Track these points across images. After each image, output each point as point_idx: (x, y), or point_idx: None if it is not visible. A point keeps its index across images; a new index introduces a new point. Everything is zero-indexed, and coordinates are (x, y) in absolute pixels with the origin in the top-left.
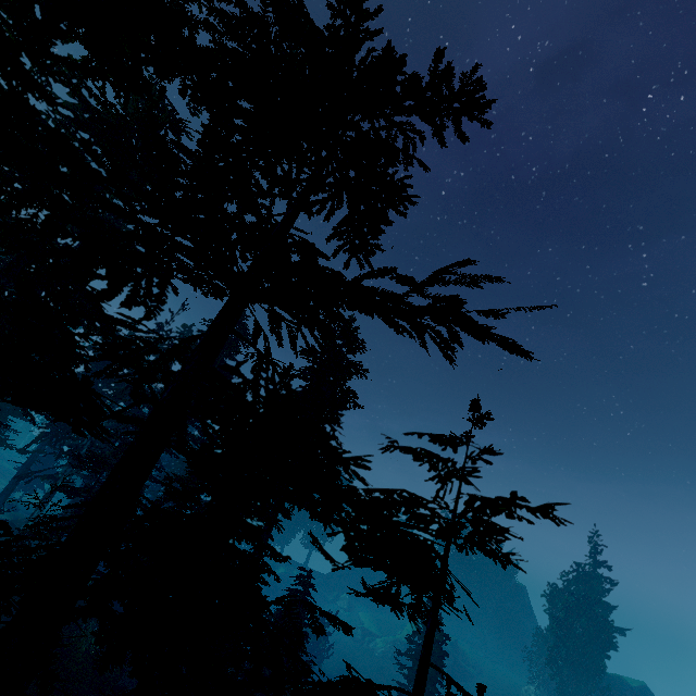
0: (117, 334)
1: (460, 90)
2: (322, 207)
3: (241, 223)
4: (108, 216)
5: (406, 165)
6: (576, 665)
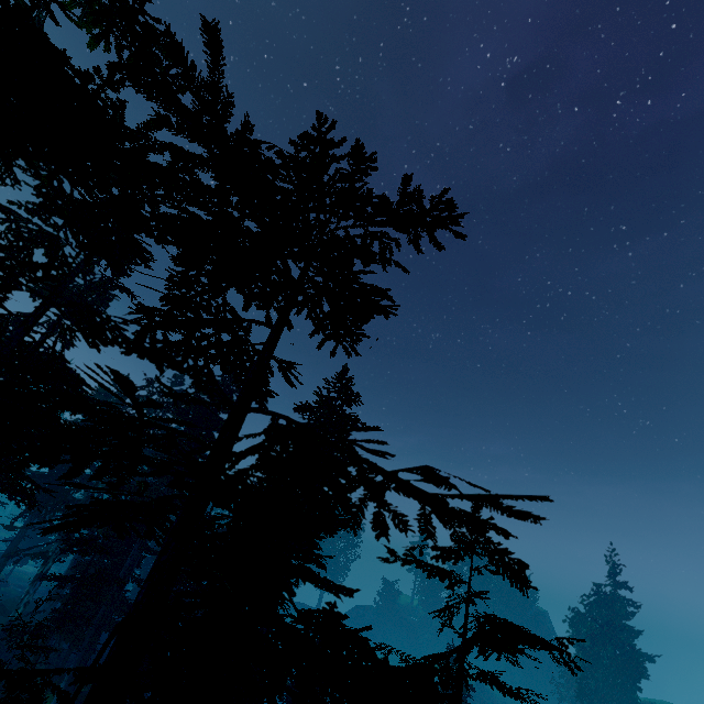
0: (106, 392)
1: (431, 208)
2: (303, 306)
3: (219, 341)
4: (89, 285)
5: (384, 266)
6: (608, 698)
